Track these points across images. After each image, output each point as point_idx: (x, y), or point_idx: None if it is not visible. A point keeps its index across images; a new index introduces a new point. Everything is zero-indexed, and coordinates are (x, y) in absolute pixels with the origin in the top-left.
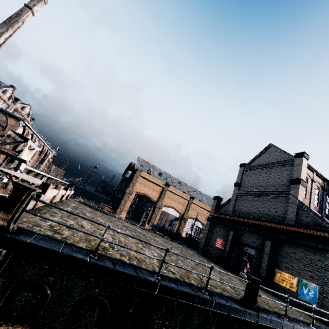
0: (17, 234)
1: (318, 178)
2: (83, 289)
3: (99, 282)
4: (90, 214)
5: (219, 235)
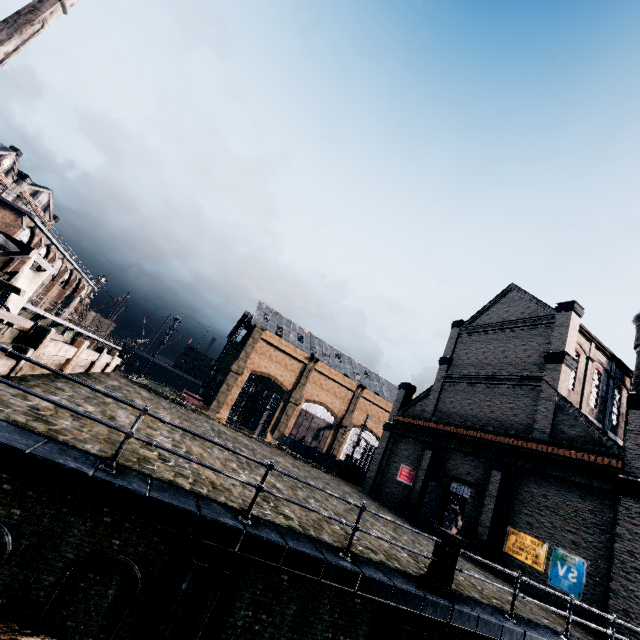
0: None
1: (601, 354)
2: (85, 538)
3: (123, 526)
4: (143, 402)
5: (405, 459)
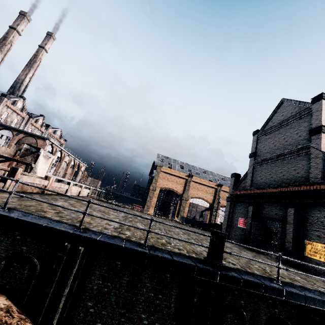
0: None
1: None
2: (9, 247)
3: (27, 240)
4: None
5: (240, 214)
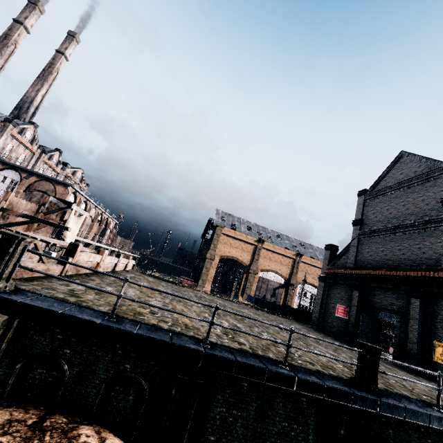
0: (9, 294)
1: None
2: (109, 365)
3: (131, 356)
4: (148, 284)
5: (339, 300)
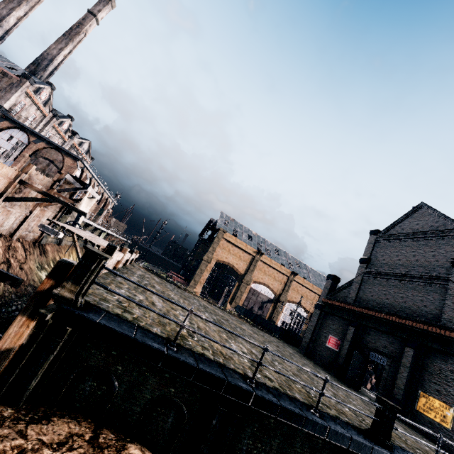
0: (86, 311)
1: None
2: (155, 386)
3: (176, 380)
4: (159, 287)
5: (332, 331)
